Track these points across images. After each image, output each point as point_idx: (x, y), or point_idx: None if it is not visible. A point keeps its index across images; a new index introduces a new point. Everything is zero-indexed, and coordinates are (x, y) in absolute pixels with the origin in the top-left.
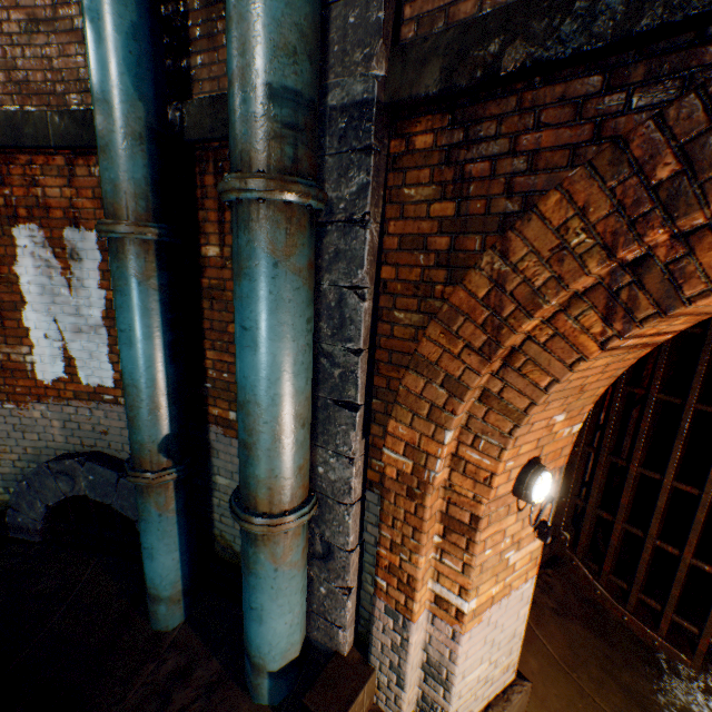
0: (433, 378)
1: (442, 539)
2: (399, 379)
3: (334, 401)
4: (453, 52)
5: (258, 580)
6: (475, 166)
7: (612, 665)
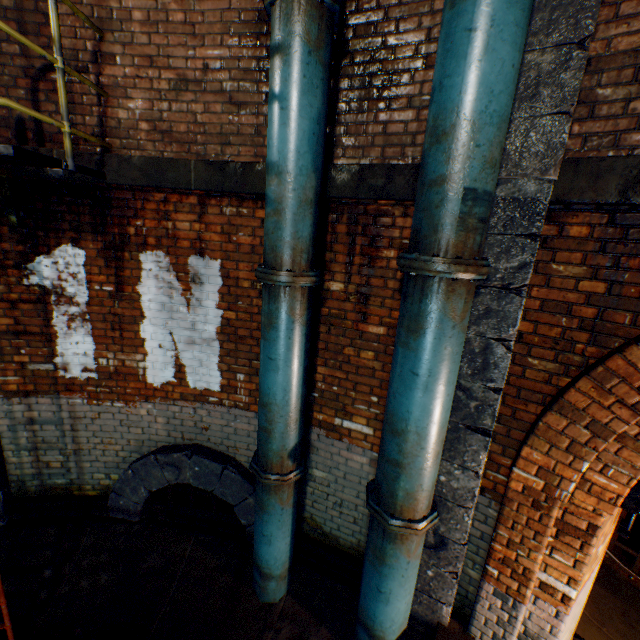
0: (577, 420)
1: (553, 538)
2: (526, 411)
3: (465, 425)
4: (630, 175)
5: (391, 570)
6: (632, 259)
7: (630, 619)
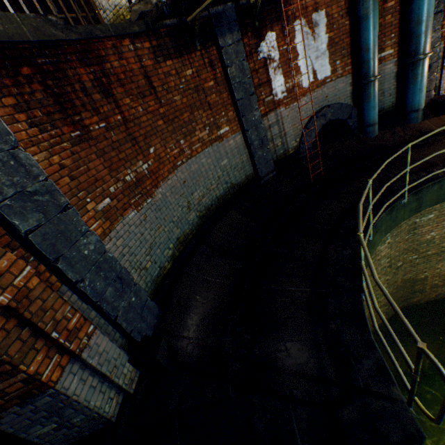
0: None
1: None
2: None
3: (433, 14)
4: None
5: (422, 78)
6: None
7: None
